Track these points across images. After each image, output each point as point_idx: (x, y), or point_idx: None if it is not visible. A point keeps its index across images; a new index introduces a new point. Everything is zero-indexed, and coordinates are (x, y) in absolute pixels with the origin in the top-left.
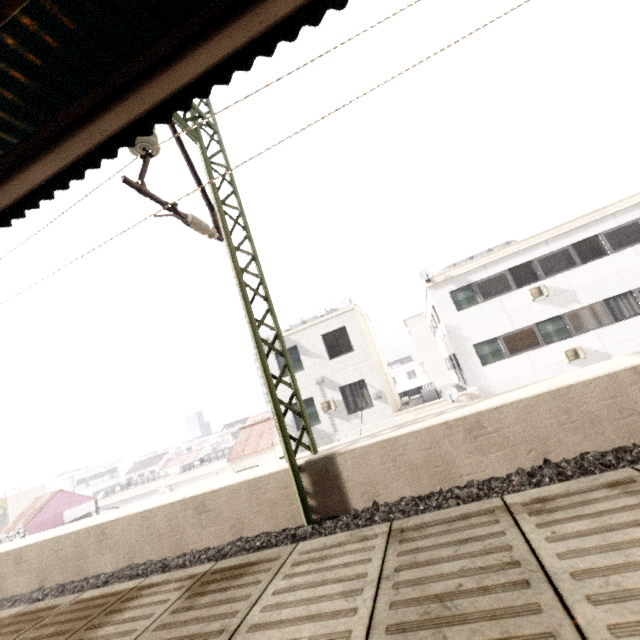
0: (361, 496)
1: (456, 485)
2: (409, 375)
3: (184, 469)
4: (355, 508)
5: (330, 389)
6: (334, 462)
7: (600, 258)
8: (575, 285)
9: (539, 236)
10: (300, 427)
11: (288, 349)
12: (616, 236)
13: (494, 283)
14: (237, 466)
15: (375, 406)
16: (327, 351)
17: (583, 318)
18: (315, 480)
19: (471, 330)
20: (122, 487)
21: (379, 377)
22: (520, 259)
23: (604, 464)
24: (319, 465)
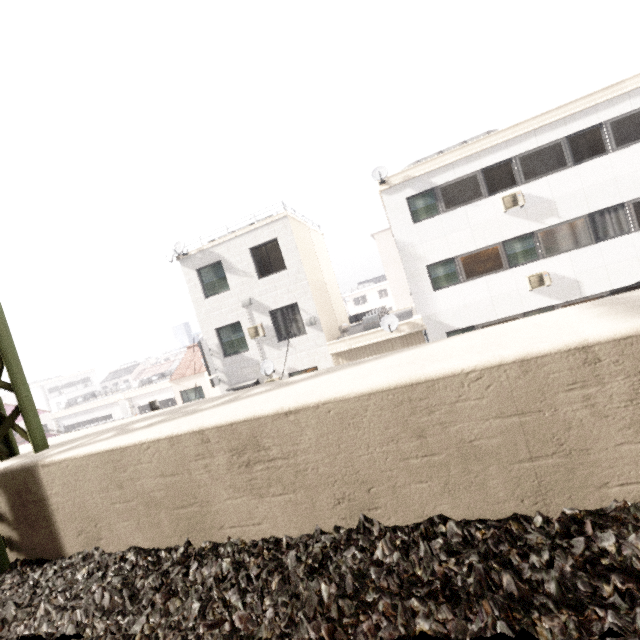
0: (77, 536)
1: (213, 541)
2: (380, 294)
3: (143, 383)
4: (70, 552)
5: (259, 313)
6: (36, 478)
7: (598, 157)
8: (559, 193)
9: (528, 123)
10: (227, 353)
11: (212, 265)
12: (625, 126)
13: (462, 188)
14: (180, 386)
15: (308, 333)
16: (256, 268)
17: (559, 236)
18: (14, 502)
19: (426, 248)
20: (86, 398)
21: (314, 301)
22: (499, 155)
23: (452, 586)
24: (17, 480)
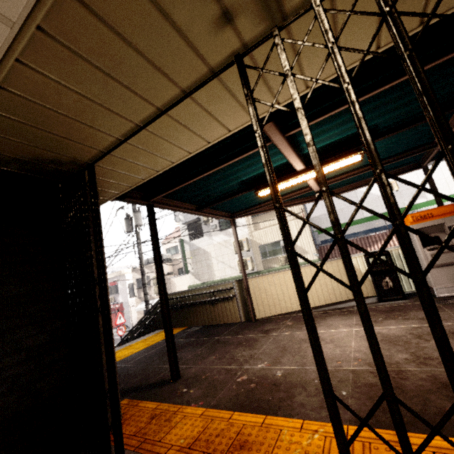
0: None
1: None
2: None
3: None
4: None
5: None
6: None
7: None
8: None
9: None
10: None
11: None
12: None
13: None
14: (166, 245)
15: None
16: None
17: None
18: None
19: None
20: None
21: None
22: None
23: None
24: None
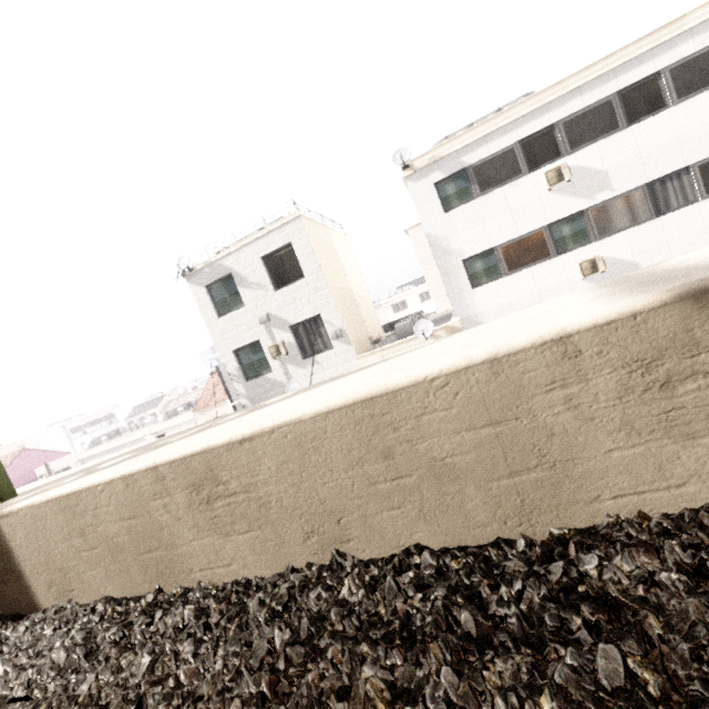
0: (48, 588)
1: (185, 586)
2: (422, 297)
3: (168, 416)
4: (44, 606)
5: (279, 329)
6: None
7: (656, 113)
8: (611, 162)
9: (572, 79)
10: (249, 377)
11: (222, 279)
12: (688, 72)
13: (498, 165)
14: (206, 416)
15: (335, 348)
16: (271, 279)
17: (613, 213)
18: None
19: (461, 239)
20: (110, 436)
21: (339, 311)
22: (539, 122)
23: (411, 625)
24: None
